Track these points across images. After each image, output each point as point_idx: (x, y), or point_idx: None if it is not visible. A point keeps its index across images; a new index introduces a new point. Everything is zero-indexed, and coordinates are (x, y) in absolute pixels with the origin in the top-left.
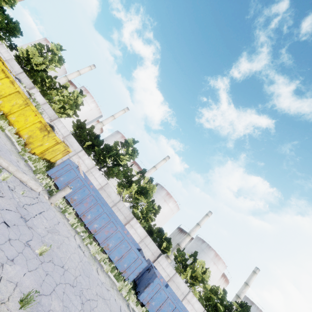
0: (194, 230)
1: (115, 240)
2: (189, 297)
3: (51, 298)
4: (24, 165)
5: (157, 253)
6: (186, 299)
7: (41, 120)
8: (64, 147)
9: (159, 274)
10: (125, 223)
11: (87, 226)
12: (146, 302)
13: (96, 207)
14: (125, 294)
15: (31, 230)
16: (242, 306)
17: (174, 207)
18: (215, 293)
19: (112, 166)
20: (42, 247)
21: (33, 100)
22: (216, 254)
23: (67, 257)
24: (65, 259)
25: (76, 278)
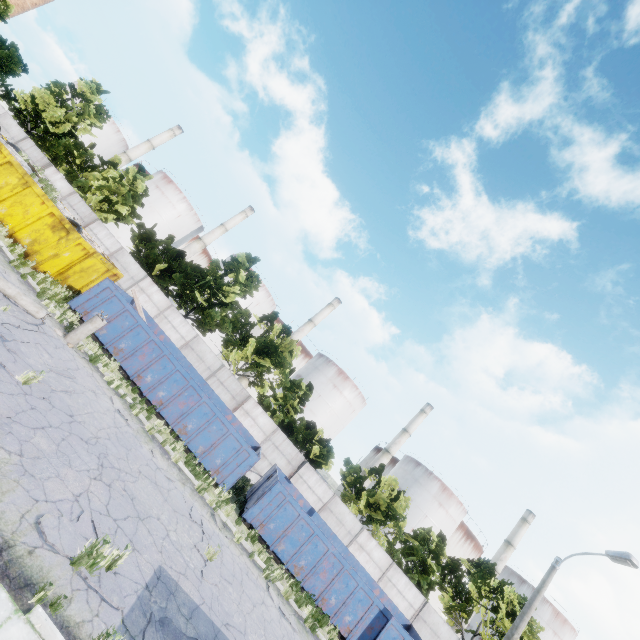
0: (397, 442)
1: (198, 418)
2: (363, 539)
3: (35, 433)
4: (19, 282)
5: (298, 461)
6: (357, 543)
7: (53, 212)
8: (105, 266)
9: (296, 491)
10: (234, 407)
11: (147, 396)
12: (257, 523)
13: (161, 362)
14: (210, 499)
15: (13, 355)
16: (480, 566)
17: (354, 399)
18: (423, 542)
19: (208, 308)
20: (28, 375)
21: (40, 179)
22: (443, 487)
23: (84, 411)
24: (79, 411)
25: (98, 439)
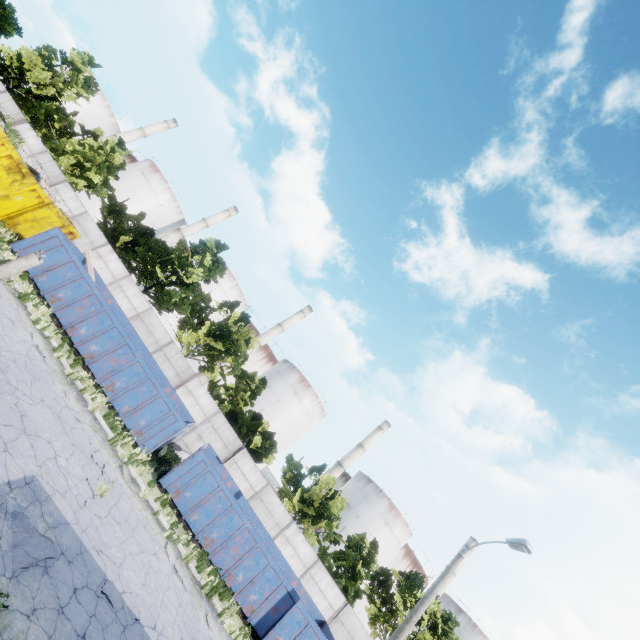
0: (351, 456)
1: (128, 376)
2: (291, 533)
3: None
4: None
5: (235, 446)
6: (284, 536)
7: (11, 154)
8: (61, 220)
9: (225, 472)
10: (177, 384)
11: (78, 348)
12: (173, 489)
13: (99, 316)
14: (123, 453)
15: None
16: (410, 579)
17: (313, 408)
18: (355, 547)
19: (167, 285)
20: None
21: (6, 124)
22: (391, 506)
23: None
24: None
25: (1, 356)
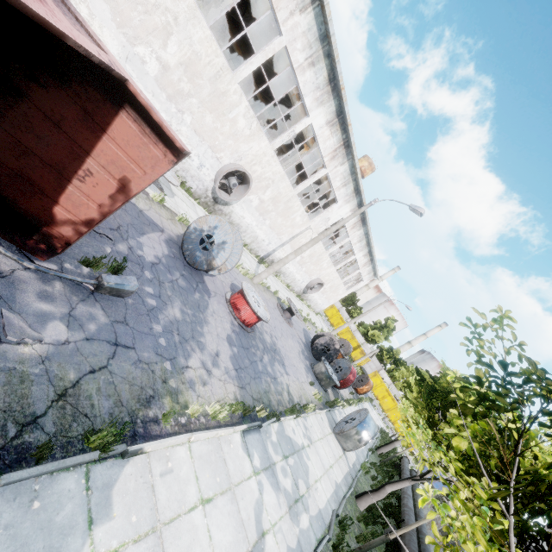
0: None
1: None
2: None
3: None
4: None
5: None
6: None
7: None
8: None
9: None
10: None
11: None
12: None
13: None
14: None
15: None
16: None
17: None
18: None
19: None
20: None
21: None
22: None
23: None
24: None
25: None
